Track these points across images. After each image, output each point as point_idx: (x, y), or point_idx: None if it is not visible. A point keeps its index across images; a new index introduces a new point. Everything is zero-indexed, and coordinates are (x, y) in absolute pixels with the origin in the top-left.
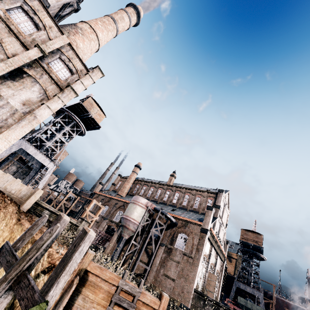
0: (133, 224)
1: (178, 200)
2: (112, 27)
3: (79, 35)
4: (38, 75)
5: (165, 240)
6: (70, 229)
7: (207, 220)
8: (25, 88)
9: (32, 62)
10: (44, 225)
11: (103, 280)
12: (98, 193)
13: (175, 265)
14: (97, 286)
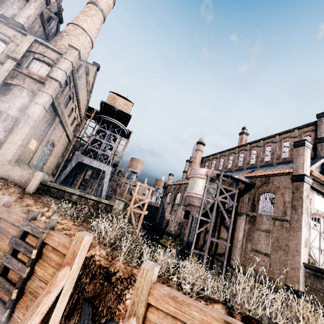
0: (198, 200)
1: (258, 158)
2: (94, 11)
3: (65, 37)
4: (22, 82)
5: (243, 208)
6: (107, 210)
7: (298, 162)
8: (16, 98)
9: (12, 73)
10: (55, 203)
11: (12, 225)
12: (169, 184)
13: (265, 236)
14: (6, 231)
